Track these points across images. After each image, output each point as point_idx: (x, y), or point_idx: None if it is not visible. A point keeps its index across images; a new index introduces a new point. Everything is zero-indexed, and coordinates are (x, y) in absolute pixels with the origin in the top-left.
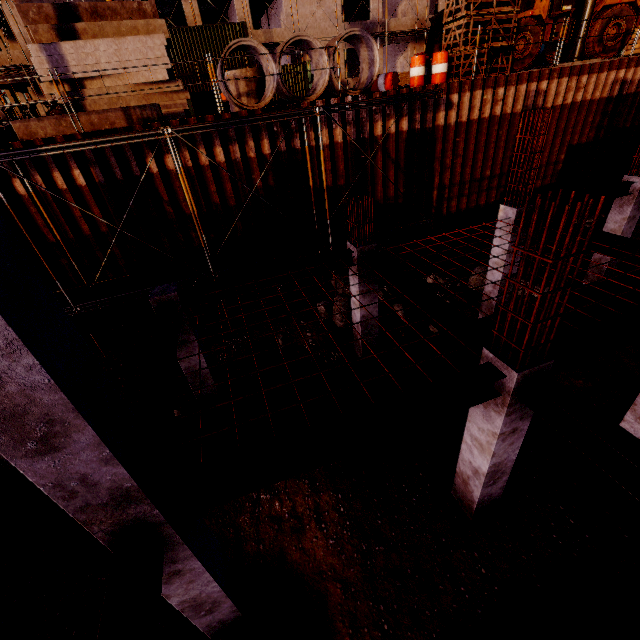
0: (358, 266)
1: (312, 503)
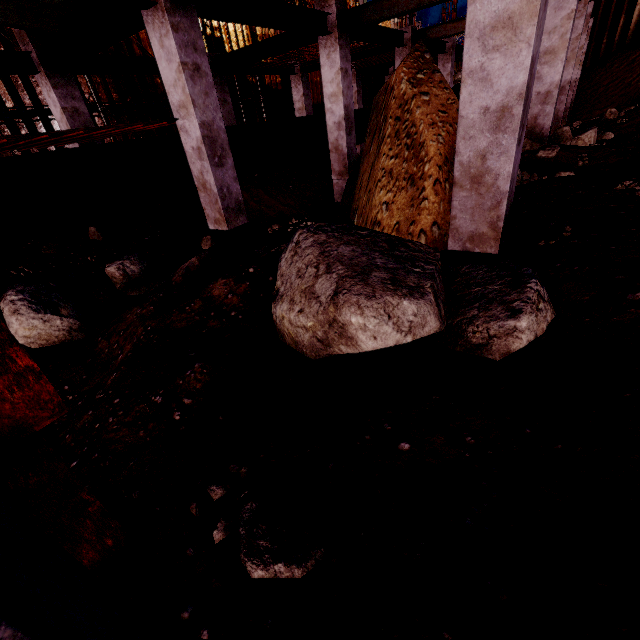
0: (301, 73)
1: None
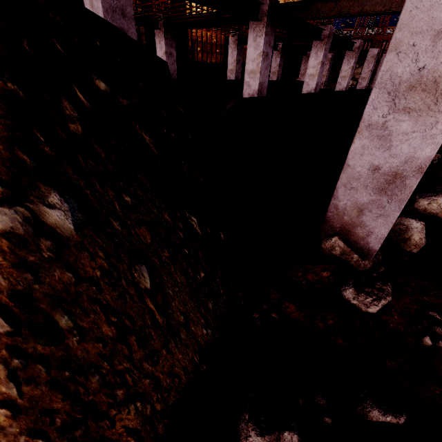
0: (164, 29)
1: None
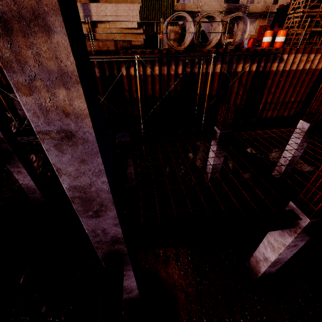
0: (218, 140)
1: (175, 251)
